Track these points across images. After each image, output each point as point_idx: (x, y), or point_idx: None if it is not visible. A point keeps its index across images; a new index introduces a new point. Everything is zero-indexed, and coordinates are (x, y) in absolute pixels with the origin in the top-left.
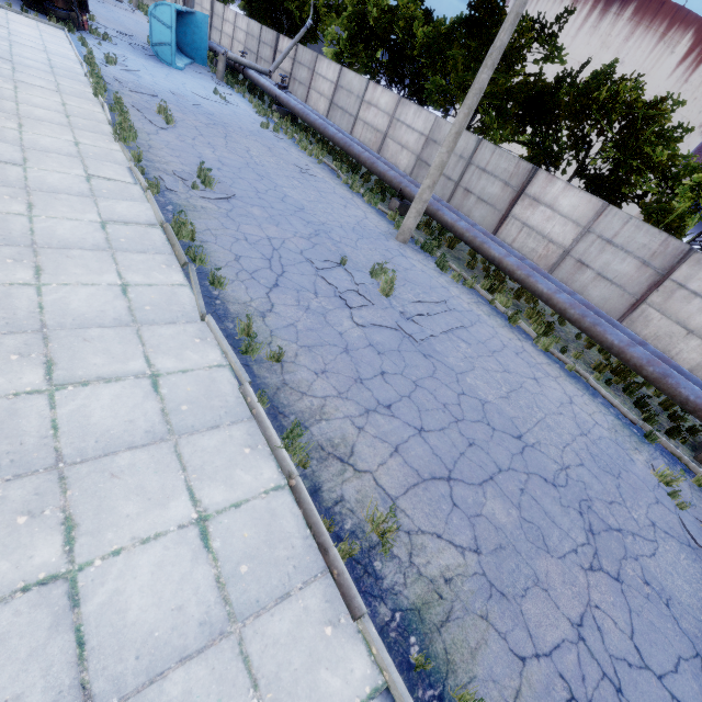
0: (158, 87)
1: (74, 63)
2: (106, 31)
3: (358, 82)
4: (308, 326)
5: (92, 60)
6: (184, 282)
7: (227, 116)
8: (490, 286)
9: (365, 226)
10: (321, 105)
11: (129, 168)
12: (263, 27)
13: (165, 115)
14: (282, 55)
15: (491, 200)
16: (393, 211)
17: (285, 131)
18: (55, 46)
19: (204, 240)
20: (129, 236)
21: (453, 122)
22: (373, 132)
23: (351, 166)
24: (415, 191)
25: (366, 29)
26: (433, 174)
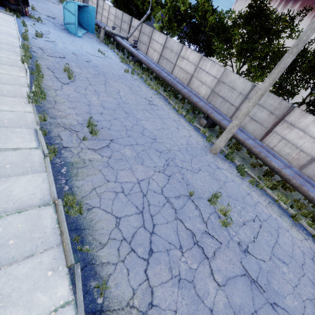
0: (66, 50)
1: (14, 38)
2: (40, 15)
3: (176, 45)
4: (185, 314)
5: (26, 36)
6: (69, 295)
7: (105, 67)
8: (271, 185)
9: (192, 144)
10: (155, 56)
11: (36, 129)
12: (124, 13)
13: (67, 74)
14: (134, 29)
15: (260, 120)
16: (201, 125)
17: (137, 73)
18: (4, 27)
19: (90, 207)
20: (20, 230)
21: (259, 87)
22: (185, 73)
23: (173, 93)
24: (217, 116)
25: (179, 15)
26: (241, 118)
